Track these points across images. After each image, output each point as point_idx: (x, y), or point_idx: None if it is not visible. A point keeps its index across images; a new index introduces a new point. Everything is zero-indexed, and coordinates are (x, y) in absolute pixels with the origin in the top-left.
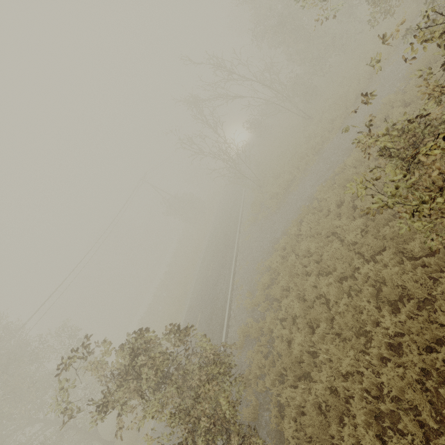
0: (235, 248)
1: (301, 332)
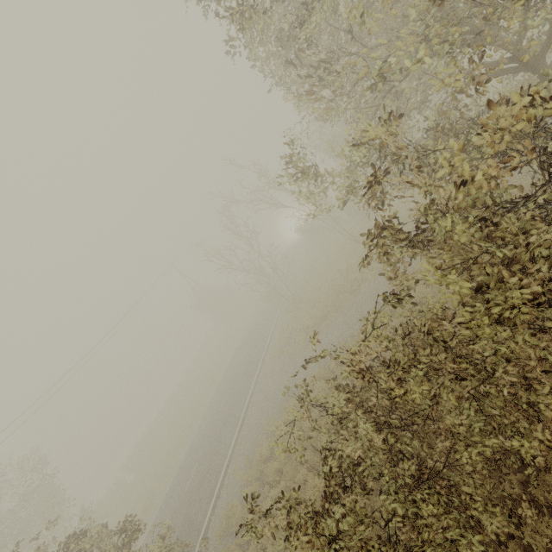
0: (252, 384)
1: (277, 543)
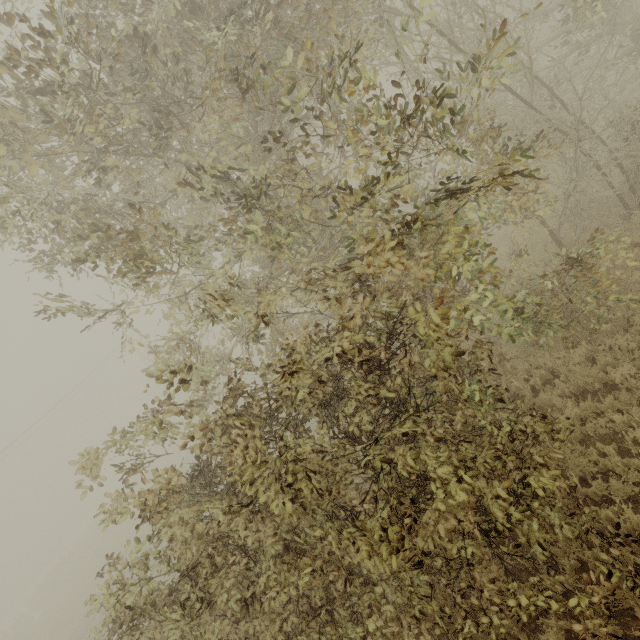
0: None
1: None
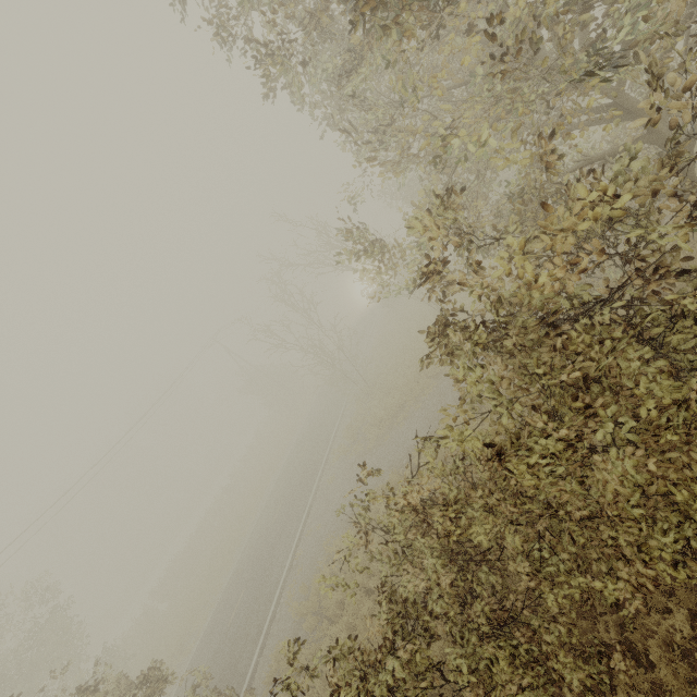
0: (313, 491)
1: None
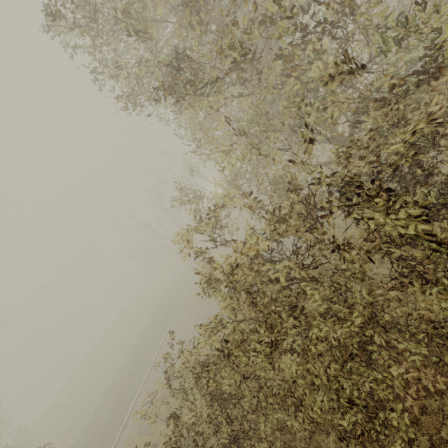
0: (166, 330)
1: None
